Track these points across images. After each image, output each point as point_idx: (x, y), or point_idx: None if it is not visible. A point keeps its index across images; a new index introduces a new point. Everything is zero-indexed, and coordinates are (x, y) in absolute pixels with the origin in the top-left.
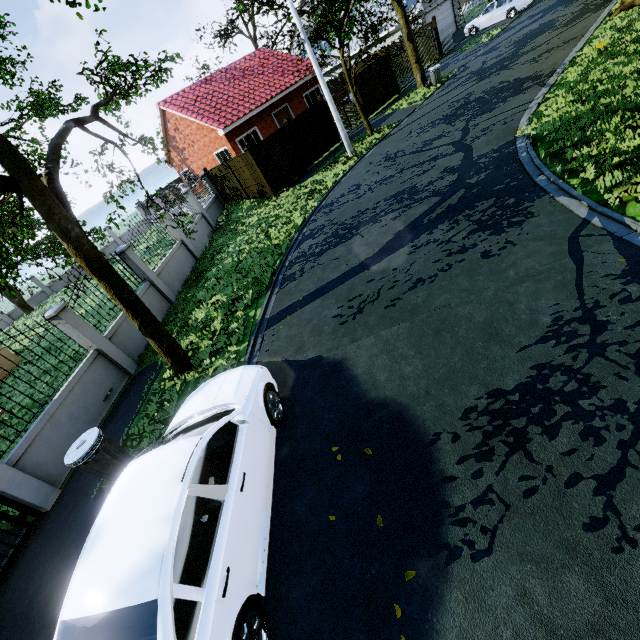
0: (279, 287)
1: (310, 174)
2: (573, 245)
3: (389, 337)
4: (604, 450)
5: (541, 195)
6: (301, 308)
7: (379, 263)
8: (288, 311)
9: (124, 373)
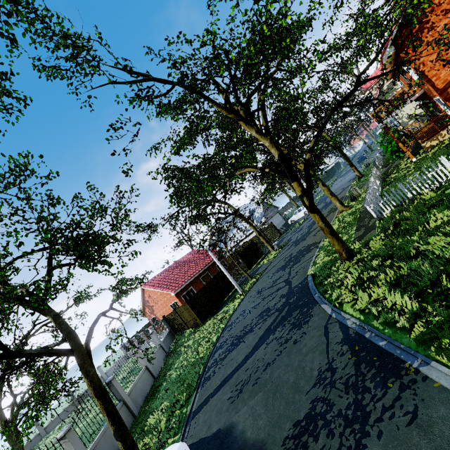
0: (201, 386)
1: (222, 307)
2: (325, 329)
3: (253, 404)
4: (334, 440)
5: (316, 304)
6: (212, 398)
7: (251, 357)
8: (205, 402)
9: None
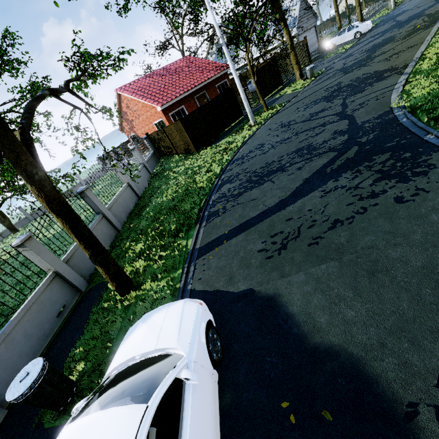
0: (206, 221)
1: (222, 137)
2: None
3: (320, 275)
4: None
5: (436, 150)
6: (227, 241)
7: (293, 204)
8: (216, 243)
9: (76, 290)
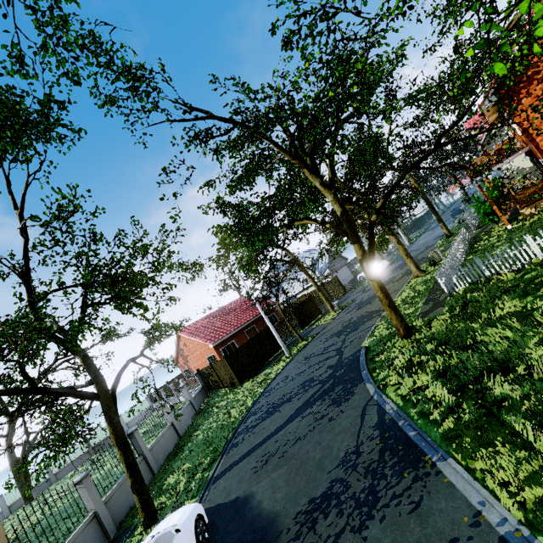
0: (227, 452)
1: (264, 368)
2: (363, 411)
3: (275, 477)
4: (342, 519)
5: (361, 382)
6: (236, 465)
7: (283, 429)
8: (228, 469)
9: (106, 537)
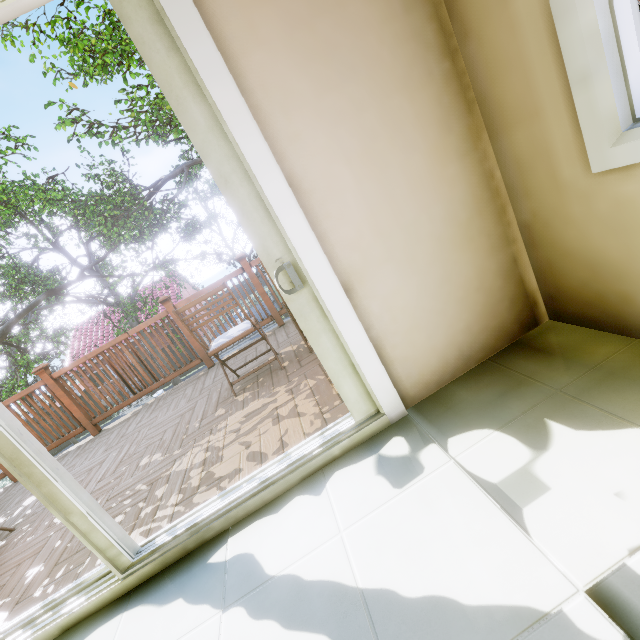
0: None
1: None
2: None
3: None
4: None
5: None
6: None
7: None
8: None
9: None
